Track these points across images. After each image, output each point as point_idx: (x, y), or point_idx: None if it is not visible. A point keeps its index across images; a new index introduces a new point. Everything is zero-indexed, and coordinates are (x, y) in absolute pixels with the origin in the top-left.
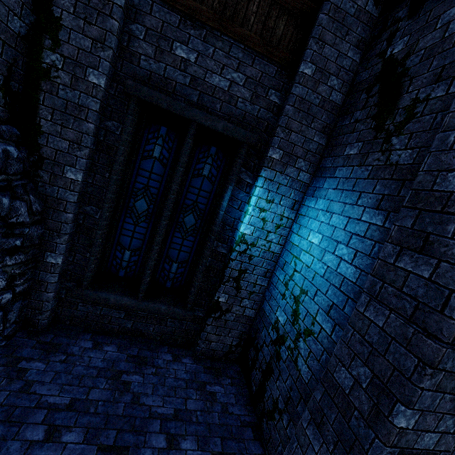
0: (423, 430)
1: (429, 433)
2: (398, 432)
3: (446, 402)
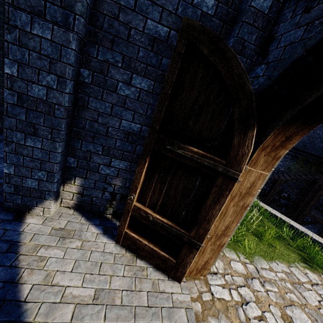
0: (28, 81)
1: (36, 85)
2: (7, 77)
3: (35, 59)
